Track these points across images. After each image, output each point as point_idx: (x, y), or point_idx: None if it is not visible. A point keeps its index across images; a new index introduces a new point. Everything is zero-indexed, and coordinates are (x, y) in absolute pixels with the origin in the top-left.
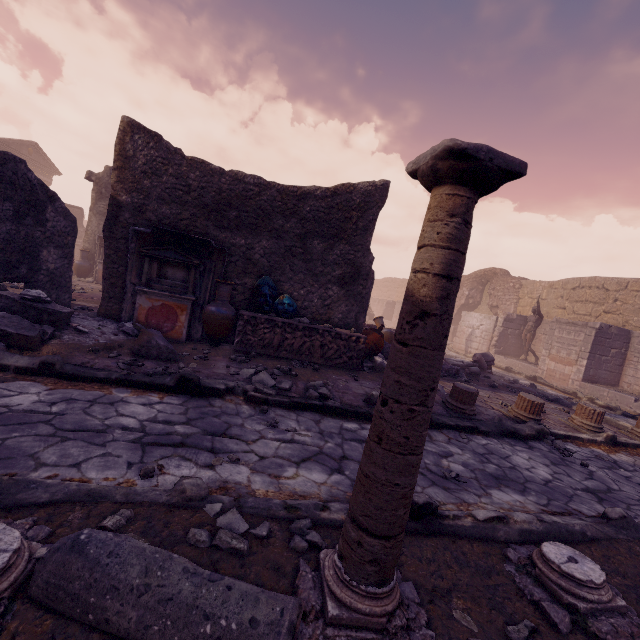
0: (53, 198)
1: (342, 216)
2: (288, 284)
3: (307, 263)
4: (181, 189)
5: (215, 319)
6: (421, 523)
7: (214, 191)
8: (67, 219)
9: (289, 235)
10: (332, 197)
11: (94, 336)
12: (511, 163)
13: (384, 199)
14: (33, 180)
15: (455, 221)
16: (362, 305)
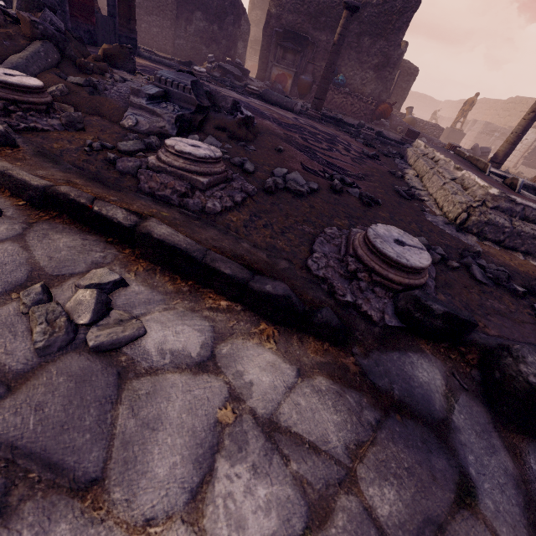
0: (244, 12)
1: (386, 19)
2: (344, 68)
3: (358, 54)
4: (299, 4)
5: (303, 83)
6: (338, 124)
7: (315, 4)
8: (247, 25)
9: (351, 34)
10: (382, 5)
11: (256, 84)
12: (356, 4)
13: (418, 5)
14: (240, 2)
15: (344, 20)
16: (385, 86)
